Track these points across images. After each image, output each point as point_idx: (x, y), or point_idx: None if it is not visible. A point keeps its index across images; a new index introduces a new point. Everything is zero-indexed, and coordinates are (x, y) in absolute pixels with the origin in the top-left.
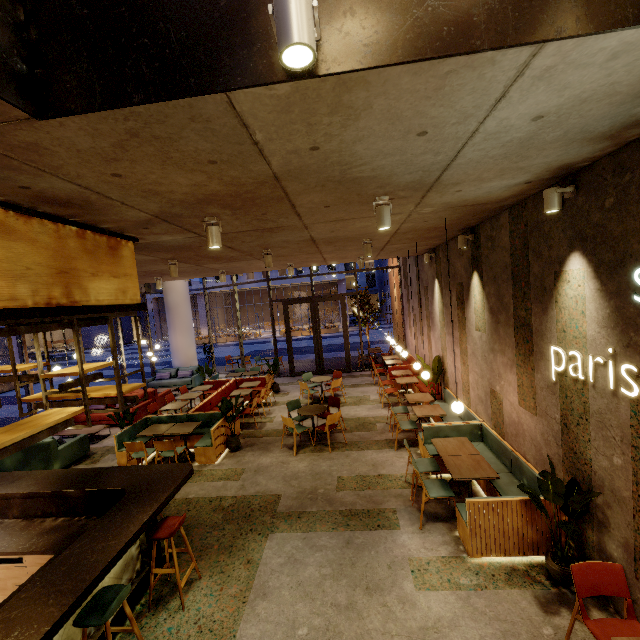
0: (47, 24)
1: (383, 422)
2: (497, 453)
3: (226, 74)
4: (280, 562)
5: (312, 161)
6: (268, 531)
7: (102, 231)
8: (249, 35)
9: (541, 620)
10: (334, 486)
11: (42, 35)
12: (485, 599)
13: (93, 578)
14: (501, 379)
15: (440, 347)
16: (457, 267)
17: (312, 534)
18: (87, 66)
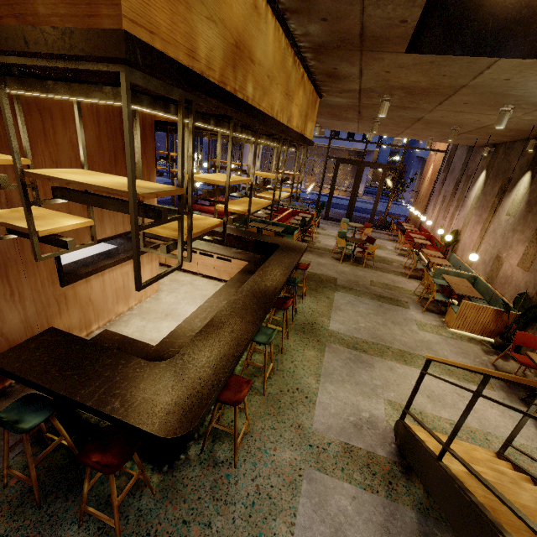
0: (430, 4)
1: (398, 263)
2: (482, 293)
3: (507, 50)
4: (344, 302)
5: (496, 83)
6: (334, 290)
7: (318, 90)
8: (528, 32)
9: (482, 355)
10: (368, 283)
11: (425, 10)
12: (455, 342)
13: (292, 269)
14: (510, 249)
15: (462, 224)
16: (513, 165)
17: (359, 298)
18: (440, 31)
